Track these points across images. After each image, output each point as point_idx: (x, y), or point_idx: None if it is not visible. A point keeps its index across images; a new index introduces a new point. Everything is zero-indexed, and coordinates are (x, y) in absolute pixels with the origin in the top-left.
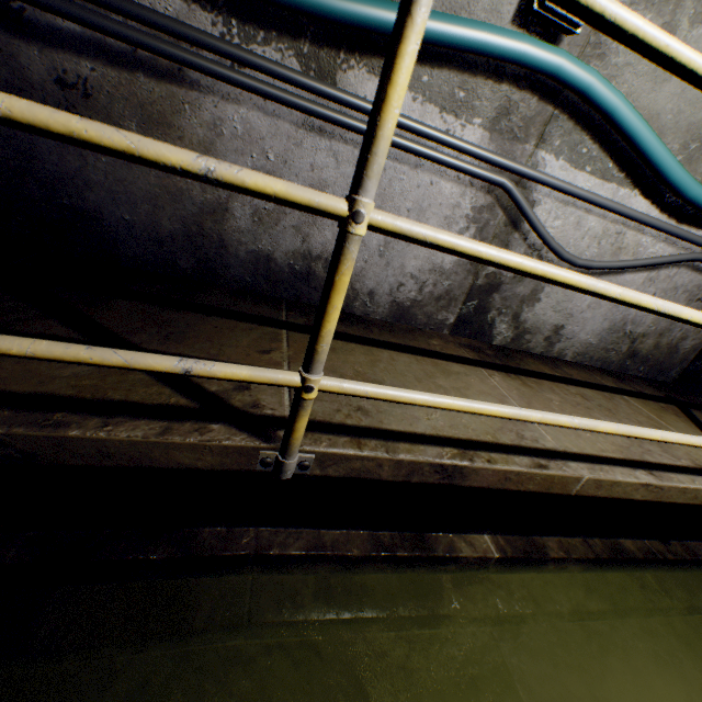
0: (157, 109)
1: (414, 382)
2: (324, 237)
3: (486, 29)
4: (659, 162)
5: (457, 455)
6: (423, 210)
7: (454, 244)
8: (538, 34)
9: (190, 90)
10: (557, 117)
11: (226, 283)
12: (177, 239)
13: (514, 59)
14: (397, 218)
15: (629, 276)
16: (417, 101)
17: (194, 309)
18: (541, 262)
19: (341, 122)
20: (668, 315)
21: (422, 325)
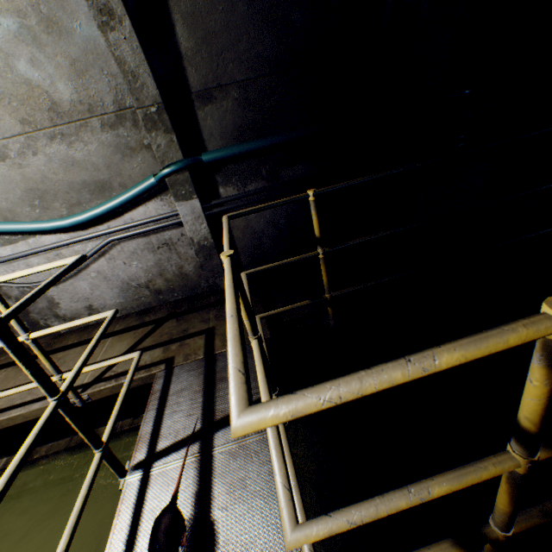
0: None
1: None
2: None
3: None
4: (11, 230)
5: None
6: None
7: None
8: None
9: None
10: None
11: None
12: None
13: None
14: None
15: (95, 265)
16: None
17: None
18: None
19: None
20: None
21: None
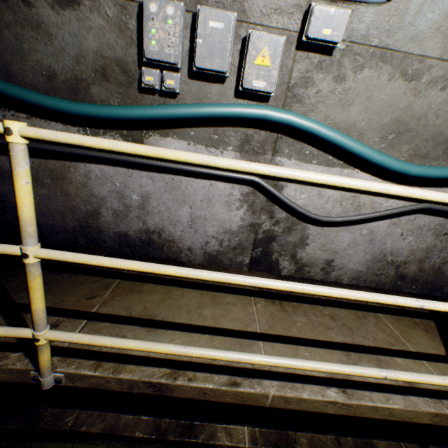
0: (58, 172)
1: (183, 313)
2: (155, 220)
3: (213, 106)
4: (359, 153)
5: (167, 374)
6: (210, 199)
7: (86, 261)
8: (252, 99)
9: (72, 161)
10: (281, 137)
11: (105, 250)
12: (76, 230)
13: (236, 116)
14: (52, 252)
15: (374, 223)
16: (191, 144)
17: (71, 271)
18: (150, 264)
19: (146, 163)
20: (260, 287)
21: (228, 265)
